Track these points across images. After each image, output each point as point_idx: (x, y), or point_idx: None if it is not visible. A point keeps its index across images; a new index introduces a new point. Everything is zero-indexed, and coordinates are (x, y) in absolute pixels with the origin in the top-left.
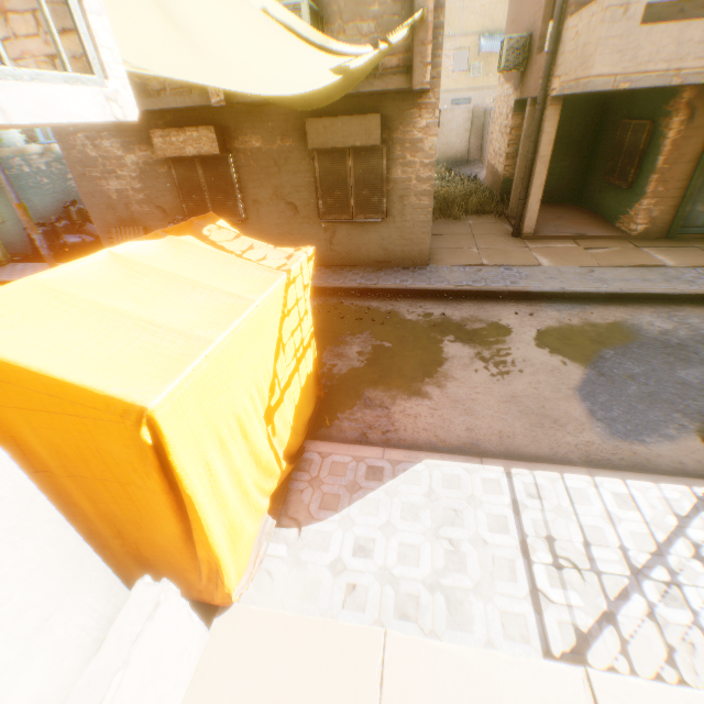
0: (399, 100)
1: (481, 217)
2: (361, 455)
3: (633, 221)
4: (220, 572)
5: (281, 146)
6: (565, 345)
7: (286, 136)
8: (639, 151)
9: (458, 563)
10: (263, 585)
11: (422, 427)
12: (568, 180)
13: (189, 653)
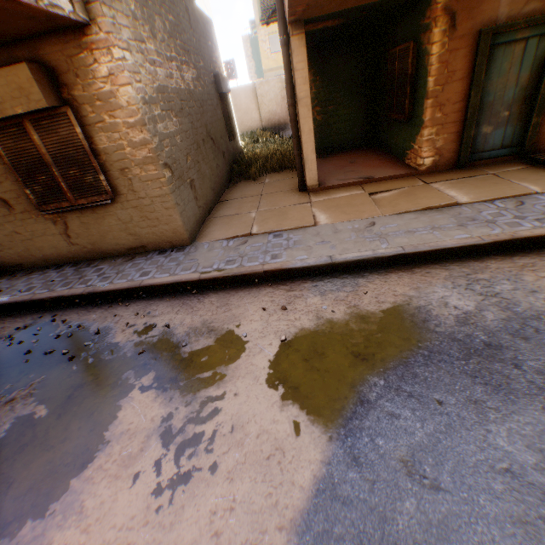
0: (59, 42)
1: (280, 173)
2: None
3: (419, 155)
4: None
5: None
6: (313, 374)
7: None
8: (410, 77)
9: None
10: None
11: None
12: (360, 125)
13: None
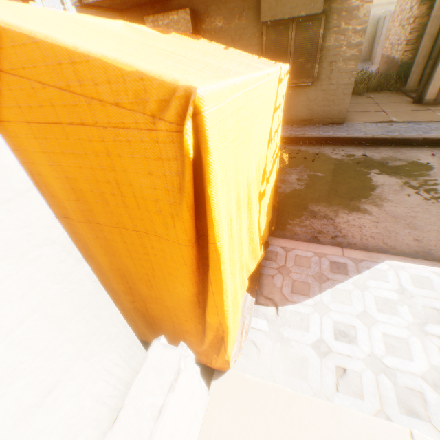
0: None
1: (379, 93)
2: (321, 252)
3: None
4: (225, 340)
5: (237, 25)
6: None
7: (242, 16)
8: None
9: None
10: (250, 355)
11: (369, 235)
12: None
13: (197, 419)
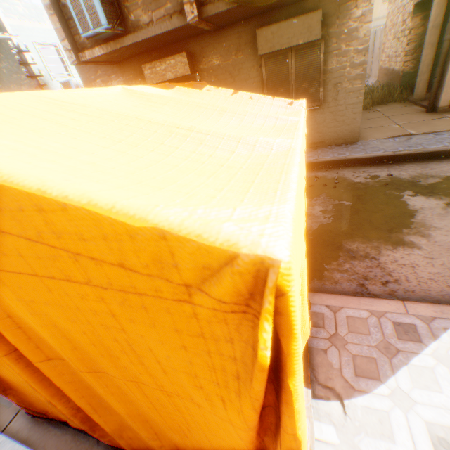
0: None
1: (386, 105)
2: (378, 310)
3: None
4: None
5: (235, 60)
6: None
7: (239, 51)
8: None
9: None
10: None
11: (426, 277)
12: None
13: None
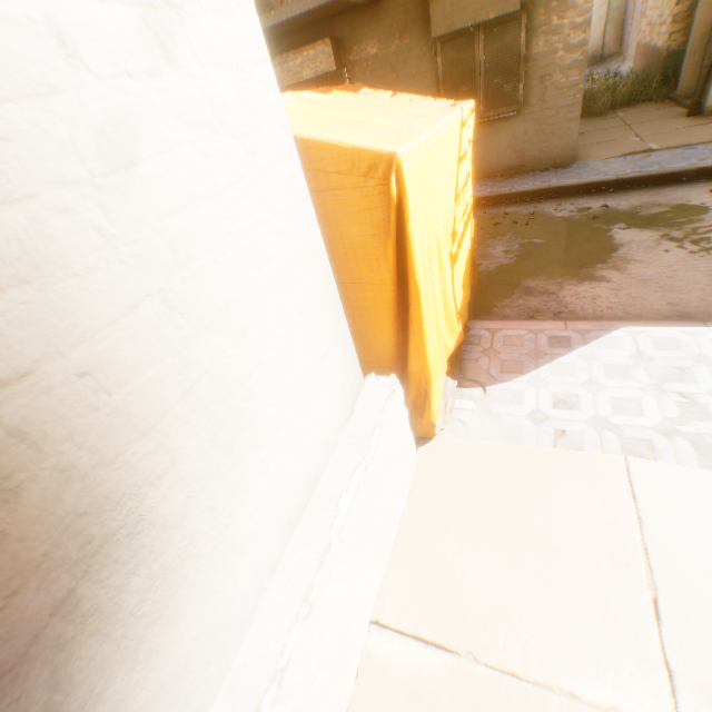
0: None
1: (633, 108)
2: (537, 329)
3: None
4: (429, 394)
5: (398, 48)
6: None
7: (405, 34)
8: None
9: (697, 414)
10: (457, 431)
11: (604, 306)
12: None
13: (409, 462)
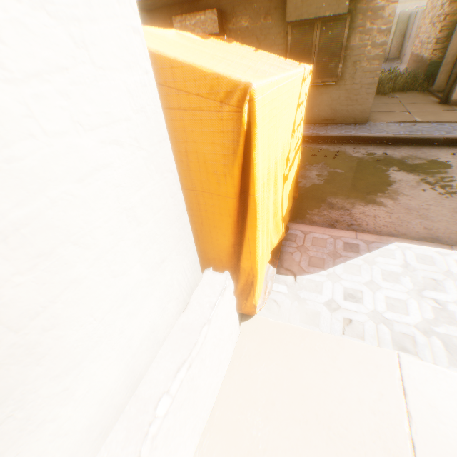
0: None
1: (405, 93)
2: (336, 235)
3: None
4: (254, 285)
5: (263, 25)
6: None
7: (268, 16)
8: None
9: (447, 318)
10: (272, 309)
11: (382, 224)
12: None
13: (232, 339)
